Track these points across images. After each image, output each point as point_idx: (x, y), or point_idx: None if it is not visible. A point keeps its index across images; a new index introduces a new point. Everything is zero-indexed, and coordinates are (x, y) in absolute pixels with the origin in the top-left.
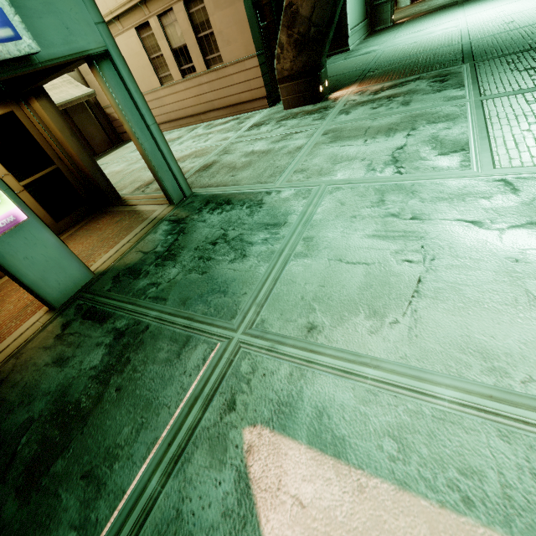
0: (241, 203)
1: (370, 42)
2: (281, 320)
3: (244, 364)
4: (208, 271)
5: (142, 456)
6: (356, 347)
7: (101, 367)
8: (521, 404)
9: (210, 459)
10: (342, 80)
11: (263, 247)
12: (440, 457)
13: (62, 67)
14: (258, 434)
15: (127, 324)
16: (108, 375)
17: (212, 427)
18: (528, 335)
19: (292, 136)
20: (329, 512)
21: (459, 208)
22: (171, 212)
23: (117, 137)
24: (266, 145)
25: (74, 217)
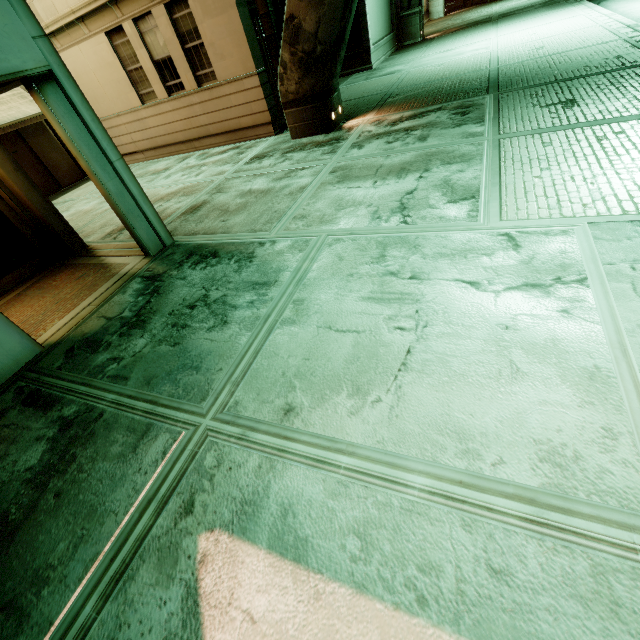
0: (229, 255)
1: (396, 60)
2: (257, 401)
3: (210, 457)
4: (181, 342)
5: (78, 577)
6: (333, 432)
7: (40, 467)
8: (488, 489)
9: (157, 574)
10: (359, 106)
11: (247, 311)
12: (402, 554)
13: None
14: (215, 540)
15: (77, 411)
16: (47, 477)
17: (164, 535)
18: (505, 412)
19: (297, 173)
20: (281, 626)
21: (460, 266)
22: (146, 266)
23: None
24: (267, 183)
25: (24, 271)
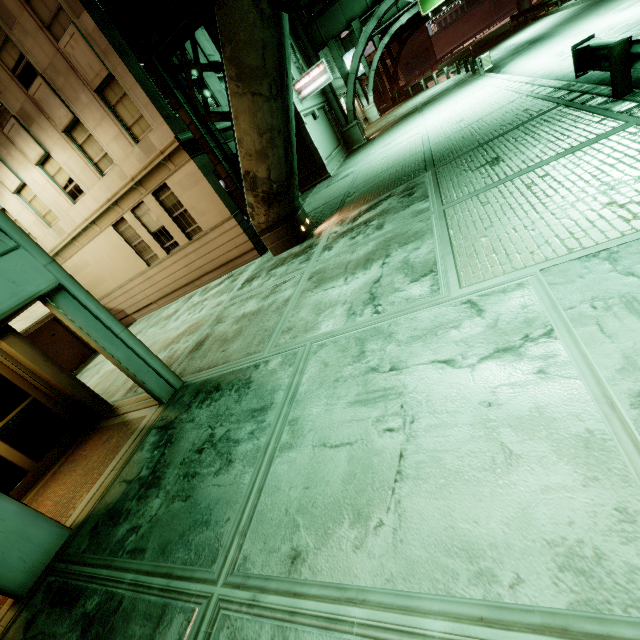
0: (230, 386)
1: (348, 163)
2: (264, 552)
3: (223, 637)
4: (191, 494)
5: None
6: (341, 576)
7: None
8: (512, 624)
9: None
10: (325, 211)
11: (249, 444)
12: None
13: (19, 309)
14: None
15: (99, 603)
16: None
17: None
18: (509, 510)
19: (281, 288)
20: None
21: (432, 345)
22: (160, 415)
23: None
24: (257, 303)
25: (59, 447)
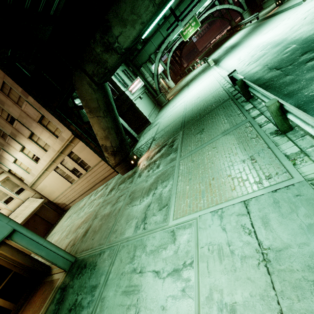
0: (89, 265)
1: (159, 115)
2: None
3: None
4: None
5: None
6: None
7: None
8: None
9: None
10: (144, 148)
11: (86, 310)
12: None
13: None
14: None
15: None
16: None
17: None
18: None
19: (119, 199)
20: None
21: (156, 259)
22: (64, 279)
23: (62, 210)
24: (110, 208)
25: (27, 294)
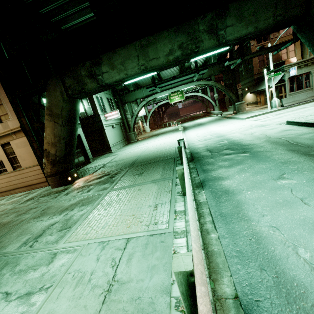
0: None
1: (122, 148)
2: None
3: None
4: None
5: None
6: None
7: None
8: None
9: None
10: (90, 170)
11: None
12: None
13: None
14: None
15: None
16: None
17: None
18: None
19: (30, 211)
20: None
21: (18, 279)
22: None
23: None
24: (13, 217)
25: None
